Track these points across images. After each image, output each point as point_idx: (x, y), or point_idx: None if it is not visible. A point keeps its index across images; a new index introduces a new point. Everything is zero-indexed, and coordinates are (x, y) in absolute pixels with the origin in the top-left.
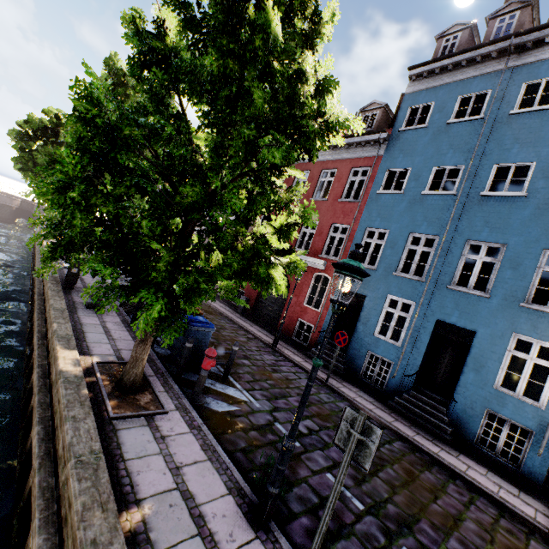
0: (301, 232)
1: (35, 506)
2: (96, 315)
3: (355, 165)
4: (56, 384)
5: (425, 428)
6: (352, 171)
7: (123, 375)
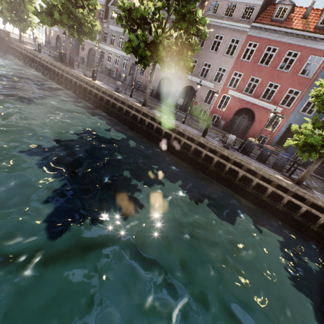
0: (266, 89)
1: (322, 215)
2: (236, 153)
3: (314, 53)
4: (292, 188)
5: (320, 175)
6: (310, 57)
7: (301, 182)
